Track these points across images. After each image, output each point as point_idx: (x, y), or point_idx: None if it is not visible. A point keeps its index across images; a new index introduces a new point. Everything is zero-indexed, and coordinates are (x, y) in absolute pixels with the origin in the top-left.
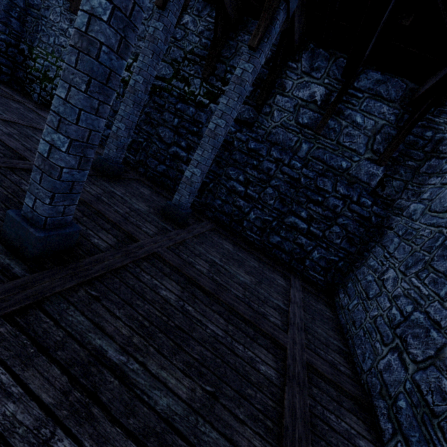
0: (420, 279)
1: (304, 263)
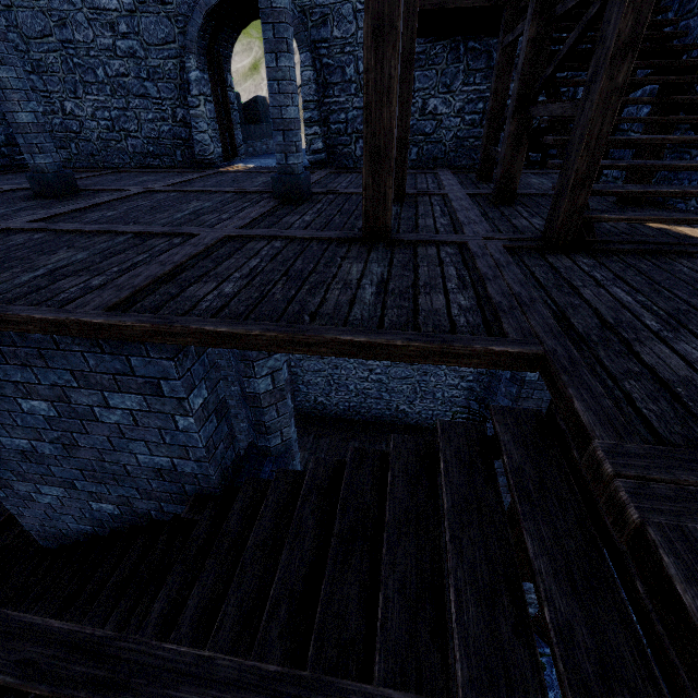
0: (91, 94)
1: (5, 154)
